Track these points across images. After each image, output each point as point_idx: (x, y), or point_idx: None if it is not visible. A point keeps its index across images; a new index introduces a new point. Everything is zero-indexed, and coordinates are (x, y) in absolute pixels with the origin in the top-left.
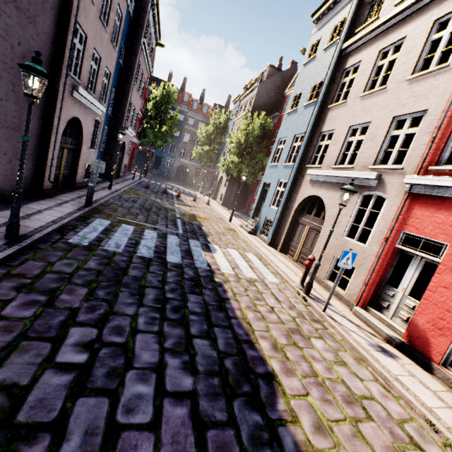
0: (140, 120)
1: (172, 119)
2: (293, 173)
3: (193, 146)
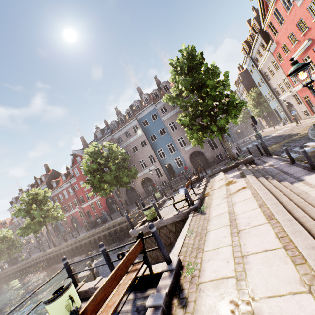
0: None
1: None
2: (277, 102)
3: None
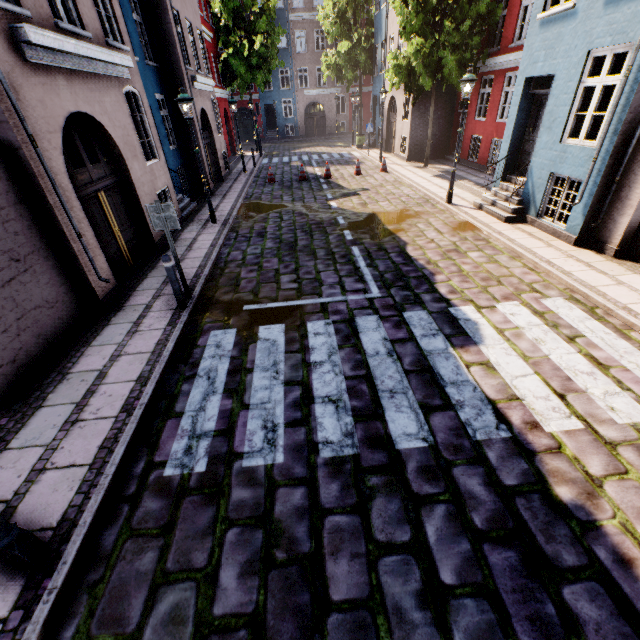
0: (213, 46)
1: (264, 12)
2: None
3: (316, 55)
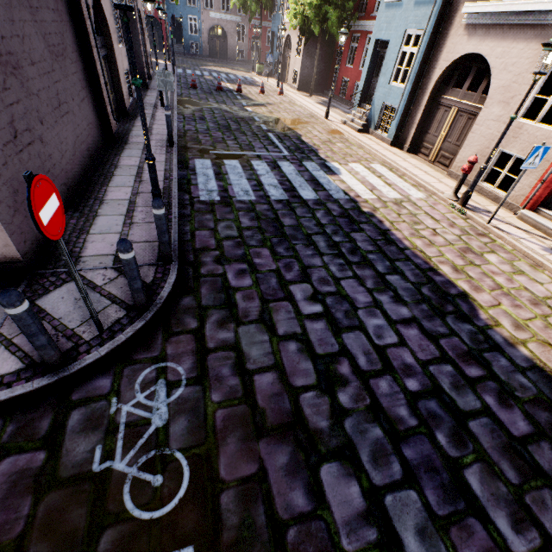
0: None
1: None
2: (434, 14)
3: None
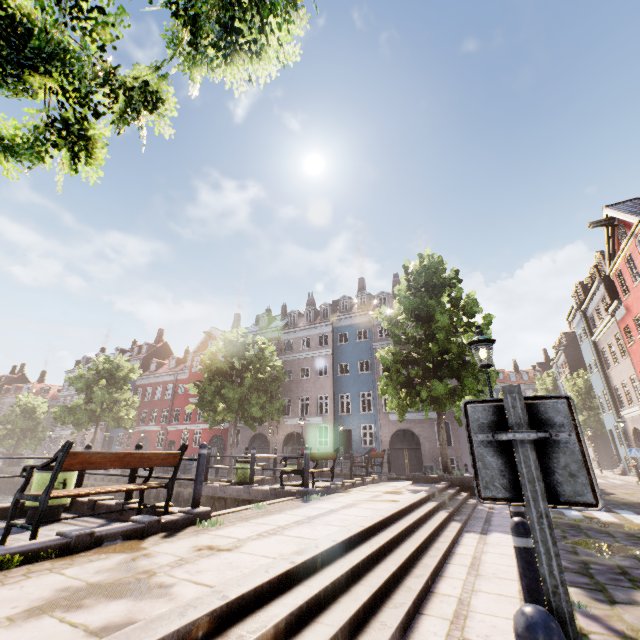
0: None
1: None
2: (615, 417)
3: None
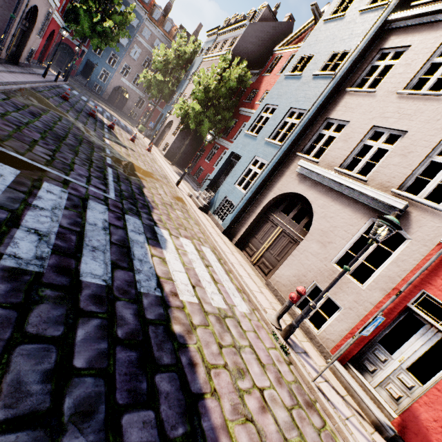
0: None
1: (123, 15)
2: (278, 156)
3: (141, 68)
